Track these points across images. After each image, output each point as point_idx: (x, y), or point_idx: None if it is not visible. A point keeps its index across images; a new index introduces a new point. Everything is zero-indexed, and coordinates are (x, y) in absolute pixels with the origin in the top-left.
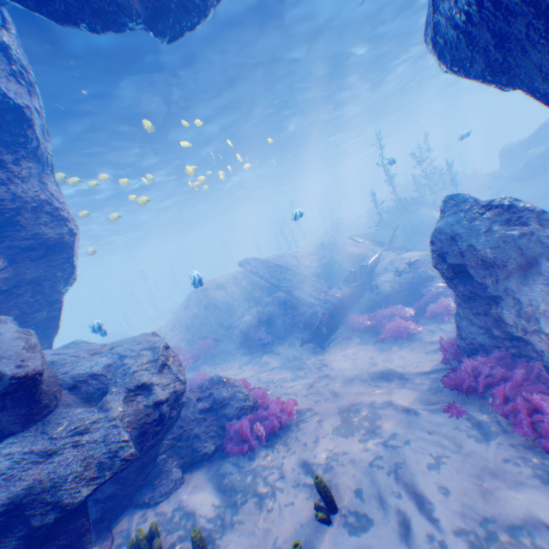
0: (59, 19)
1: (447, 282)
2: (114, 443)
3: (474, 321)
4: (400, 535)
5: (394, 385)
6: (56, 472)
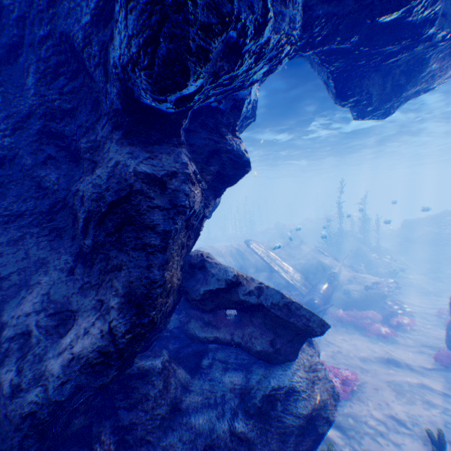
0: (340, 96)
1: None
2: (329, 381)
3: None
4: None
5: (413, 373)
6: (321, 395)
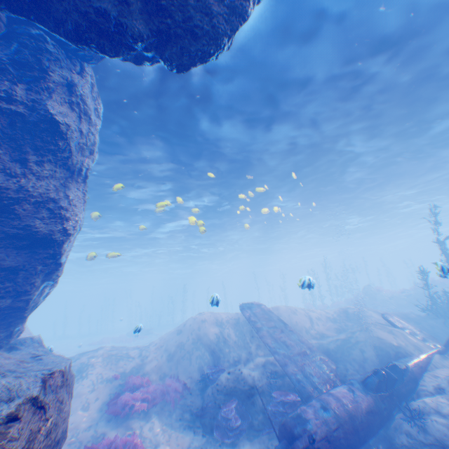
0: (73, 39)
1: None
2: None
3: None
4: None
5: None
6: None
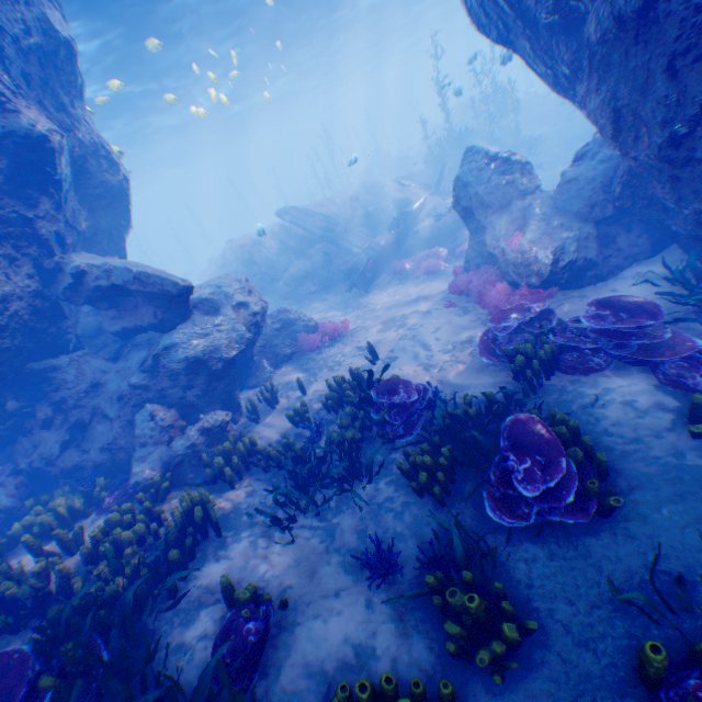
0: None
1: (463, 222)
2: (241, 332)
3: (476, 250)
4: (411, 358)
5: (421, 304)
6: (214, 343)
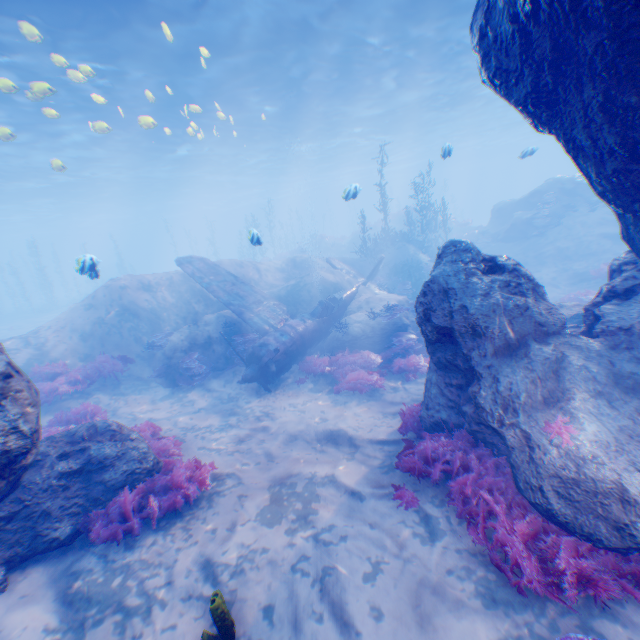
0: None
1: (426, 342)
2: None
3: (445, 393)
4: None
5: (343, 455)
6: None
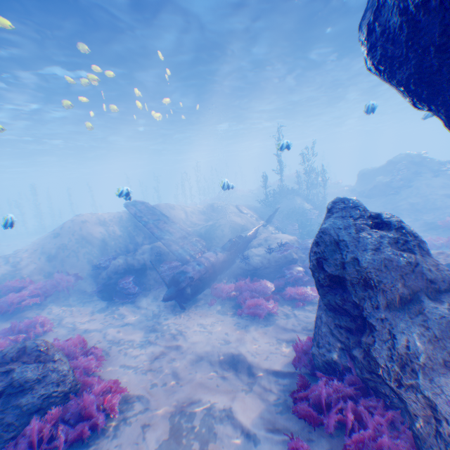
0: None
1: (318, 285)
2: None
3: (336, 334)
4: None
5: (241, 385)
6: None
